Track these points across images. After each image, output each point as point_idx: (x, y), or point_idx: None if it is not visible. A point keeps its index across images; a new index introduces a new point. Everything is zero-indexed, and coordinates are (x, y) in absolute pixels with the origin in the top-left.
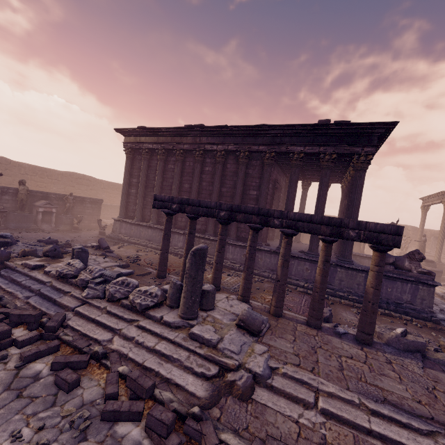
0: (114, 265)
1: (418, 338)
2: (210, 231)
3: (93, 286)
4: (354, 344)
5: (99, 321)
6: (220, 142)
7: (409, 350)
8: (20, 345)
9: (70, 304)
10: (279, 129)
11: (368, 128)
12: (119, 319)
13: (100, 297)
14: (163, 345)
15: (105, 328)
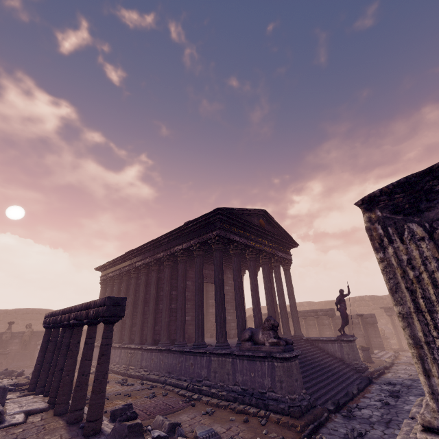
0: (8, 384)
1: (136, 421)
2: (136, 339)
3: None
4: (71, 435)
5: None
6: (142, 258)
7: (115, 437)
8: None
9: None
10: (167, 237)
11: (209, 217)
12: None
13: None
14: None
15: None
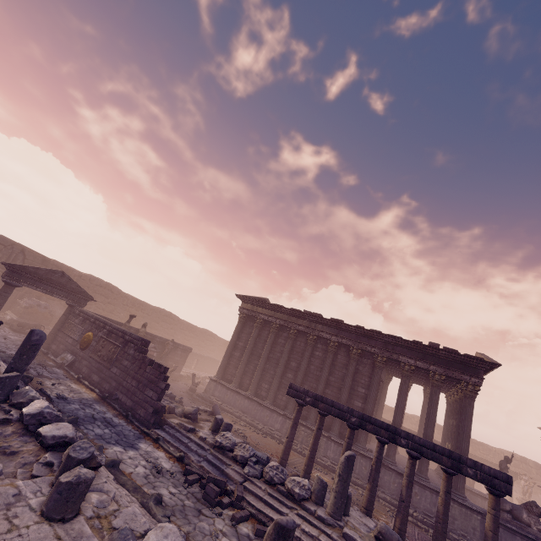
0: (241, 441)
1: None
2: (312, 419)
3: (252, 464)
4: None
5: (267, 501)
6: (335, 334)
7: None
8: (224, 507)
9: (237, 477)
10: (393, 339)
11: (475, 361)
12: (281, 503)
13: (258, 477)
14: (325, 538)
15: (272, 509)
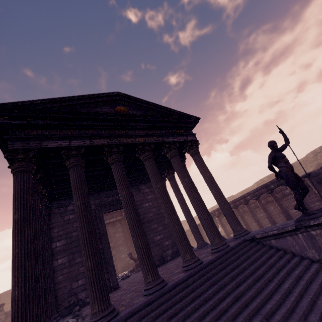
0: None
1: None
2: None
3: None
4: None
5: None
6: None
7: None
8: None
9: None
10: None
11: (2, 133)
12: None
13: None
14: None
15: None
